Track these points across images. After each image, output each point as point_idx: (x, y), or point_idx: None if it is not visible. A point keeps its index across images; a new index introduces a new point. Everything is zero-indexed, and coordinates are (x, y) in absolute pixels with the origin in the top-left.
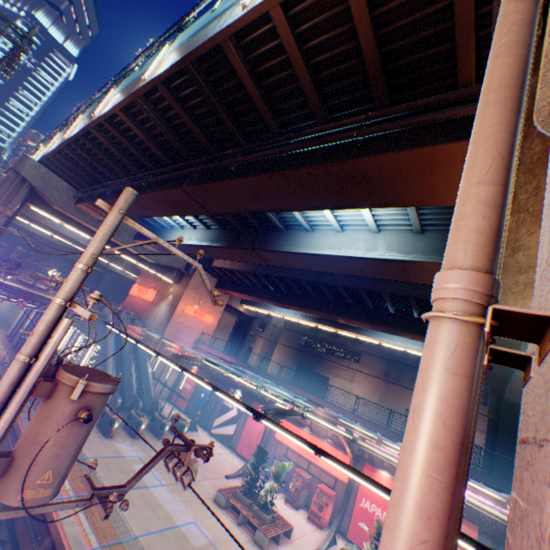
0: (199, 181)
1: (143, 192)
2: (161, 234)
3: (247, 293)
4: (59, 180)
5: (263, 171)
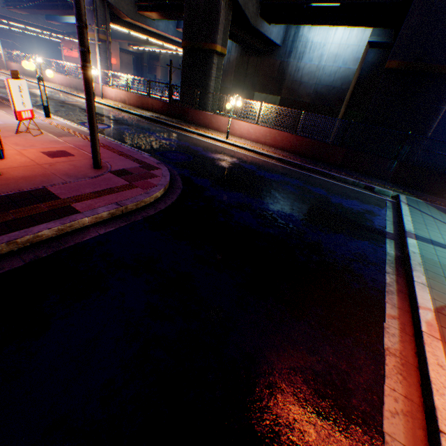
0: (64, 9)
1: (45, 10)
2: (59, 17)
3: (124, 41)
4: None
5: None
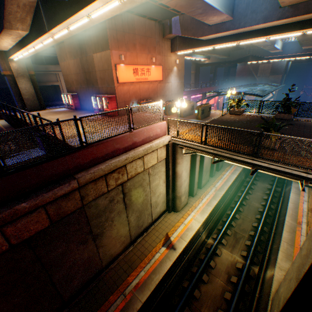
0: None
1: None
2: None
3: None
4: None
5: None
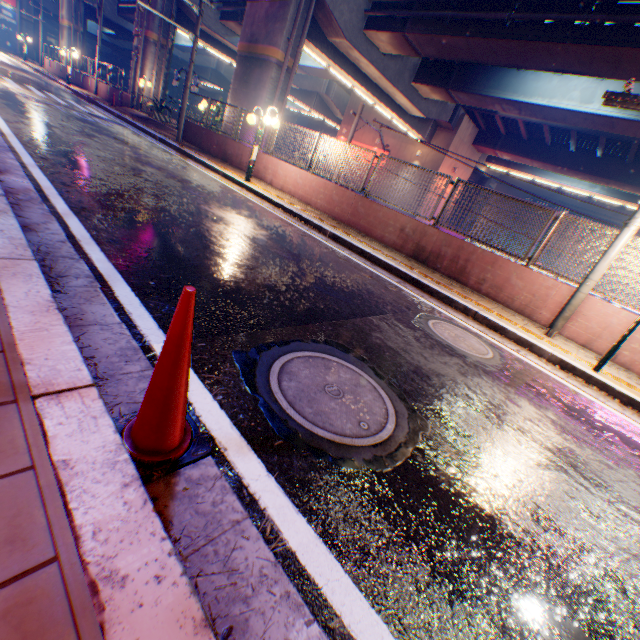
0: None
1: None
2: (490, 79)
3: (539, 160)
4: None
5: None
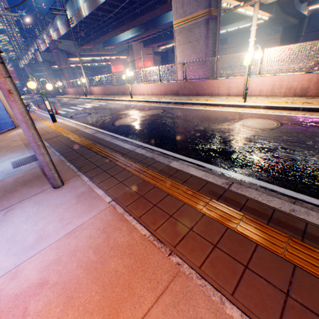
0: (130, 21)
1: (110, 32)
2: (114, 40)
3: (159, 43)
4: (68, 42)
5: (149, 12)
